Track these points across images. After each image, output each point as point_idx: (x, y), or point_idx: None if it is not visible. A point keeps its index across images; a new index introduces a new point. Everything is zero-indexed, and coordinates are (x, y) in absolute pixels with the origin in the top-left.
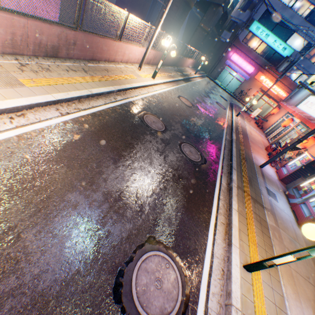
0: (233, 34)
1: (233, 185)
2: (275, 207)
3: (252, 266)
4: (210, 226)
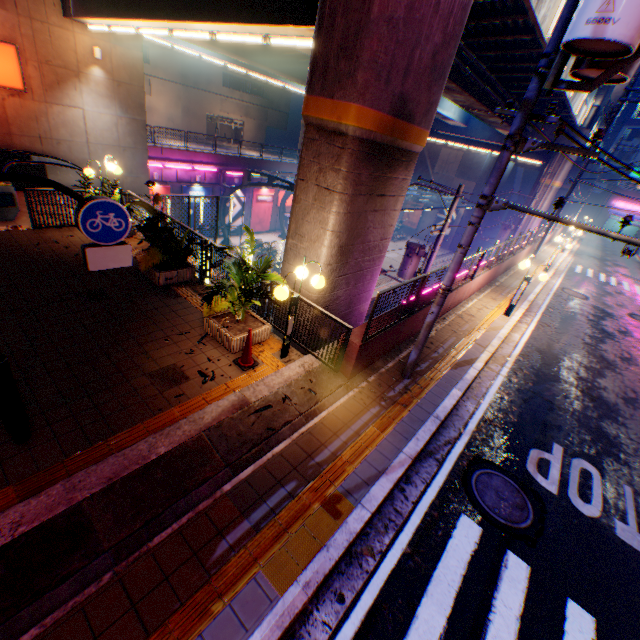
0: (608, 185)
1: None
2: None
3: None
4: None
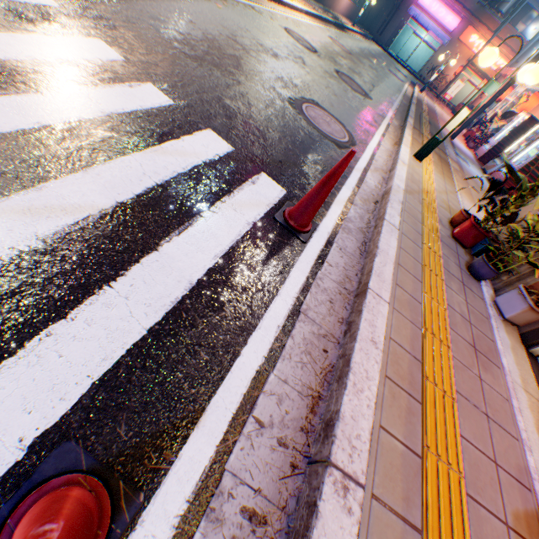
0: None
1: (407, 124)
2: (464, 167)
3: (423, 149)
4: (377, 133)
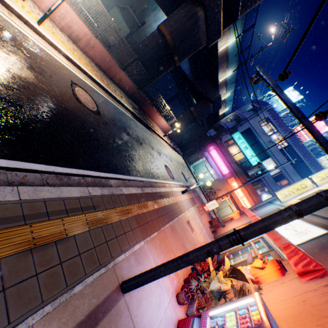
0: (217, 133)
1: None
2: None
3: None
4: None
